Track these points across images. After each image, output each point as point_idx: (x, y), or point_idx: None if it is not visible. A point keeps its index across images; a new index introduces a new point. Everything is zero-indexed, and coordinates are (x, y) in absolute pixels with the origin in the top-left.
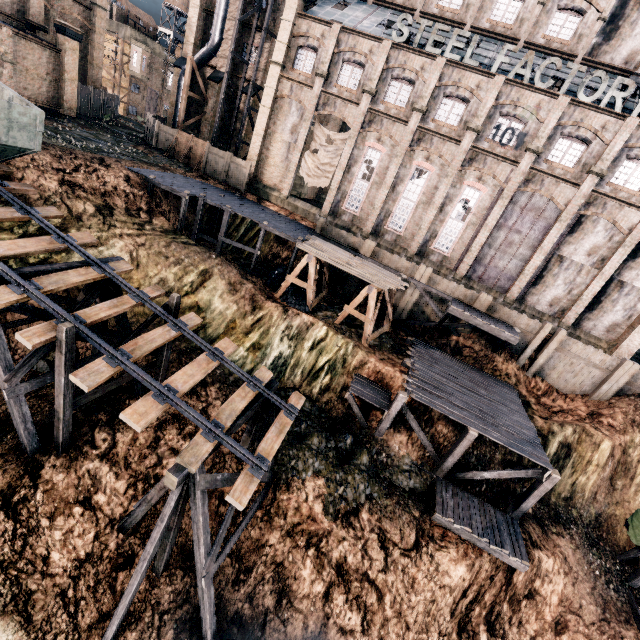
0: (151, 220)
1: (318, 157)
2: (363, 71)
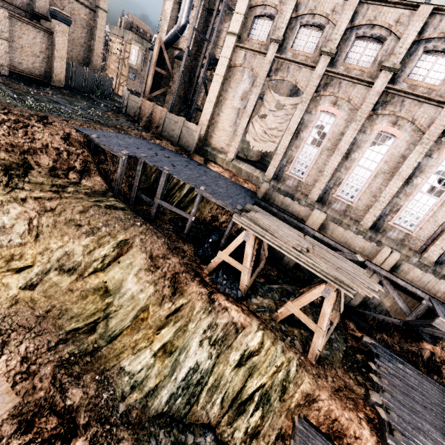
0: (80, 180)
1: (266, 122)
2: (322, 33)
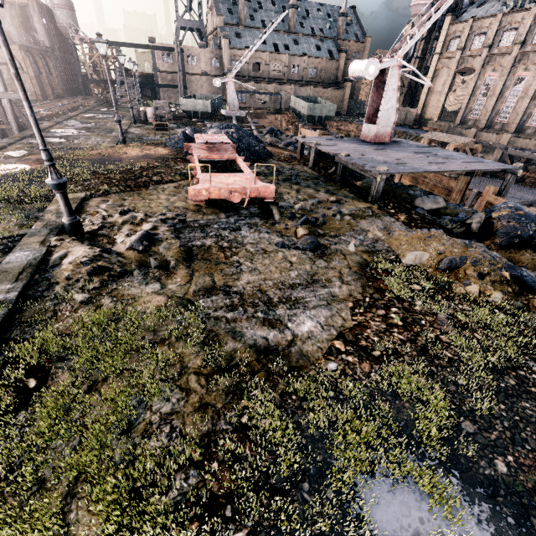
0: None
1: (456, 93)
2: (485, 36)
